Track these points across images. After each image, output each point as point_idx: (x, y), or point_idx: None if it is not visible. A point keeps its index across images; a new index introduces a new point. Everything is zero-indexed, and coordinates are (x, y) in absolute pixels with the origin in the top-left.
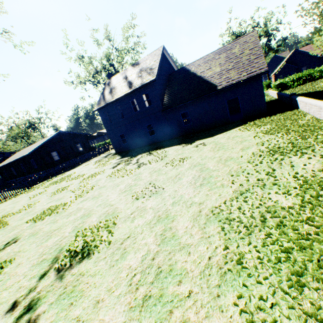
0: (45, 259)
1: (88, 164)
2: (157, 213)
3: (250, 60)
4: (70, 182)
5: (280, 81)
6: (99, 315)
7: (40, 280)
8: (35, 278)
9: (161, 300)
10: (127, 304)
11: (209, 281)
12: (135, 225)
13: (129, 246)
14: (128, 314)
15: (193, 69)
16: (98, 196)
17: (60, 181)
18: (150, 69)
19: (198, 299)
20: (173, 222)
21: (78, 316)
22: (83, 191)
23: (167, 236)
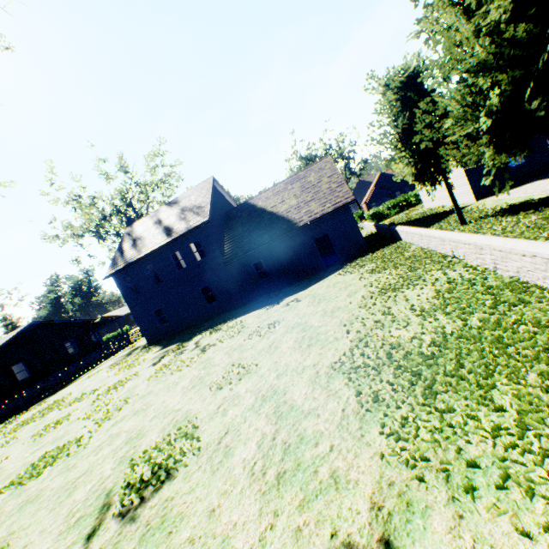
0: (83, 516)
1: (96, 373)
2: (260, 393)
3: (332, 189)
4: (70, 409)
5: (374, 210)
6: (222, 519)
7: (90, 540)
8: (78, 543)
9: (300, 468)
10: (257, 491)
11: (349, 428)
12: (231, 417)
13: (233, 441)
14: (264, 499)
15: (260, 204)
16: (145, 407)
17: (42, 414)
18: (198, 208)
19: (342, 448)
20: (286, 394)
21: (189, 537)
22: (108, 411)
23: (283, 411)
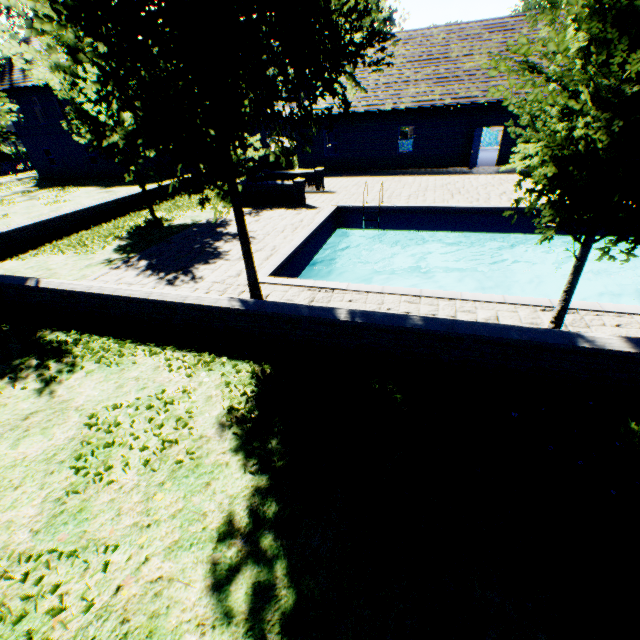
0: None
1: None
2: None
3: None
4: None
5: None
6: None
7: None
8: None
9: None
10: None
11: None
12: None
13: None
14: None
15: None
16: None
17: None
18: None
19: None
20: None
21: None
22: None
23: None
